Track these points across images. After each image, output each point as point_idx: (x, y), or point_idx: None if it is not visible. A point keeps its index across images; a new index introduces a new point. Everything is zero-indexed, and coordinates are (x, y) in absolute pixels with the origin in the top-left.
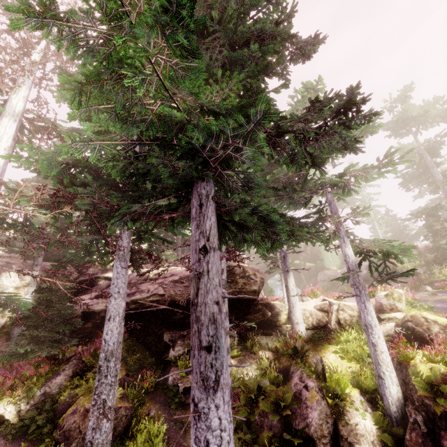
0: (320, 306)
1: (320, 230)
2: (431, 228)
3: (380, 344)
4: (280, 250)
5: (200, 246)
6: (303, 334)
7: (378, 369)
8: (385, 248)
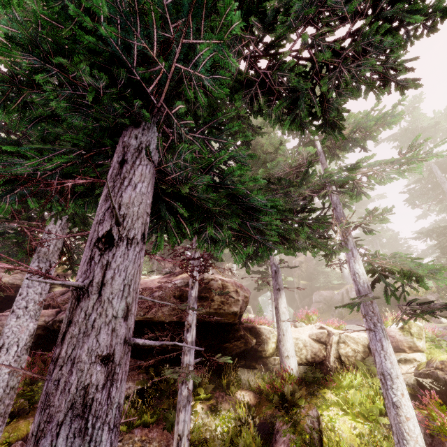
0: (317, 336)
1: (324, 236)
2: (444, 249)
3: (405, 406)
4: (271, 263)
5: (100, 234)
6: (294, 372)
7: (402, 444)
8: (407, 268)
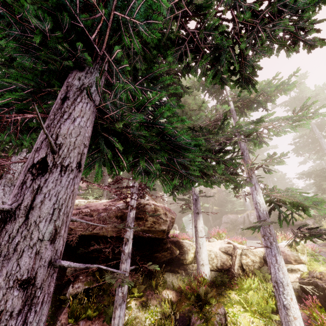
0: (225, 249)
1: (235, 173)
2: (320, 187)
3: (293, 308)
4: (193, 193)
5: (36, 160)
6: (207, 276)
7: None
8: (296, 199)
